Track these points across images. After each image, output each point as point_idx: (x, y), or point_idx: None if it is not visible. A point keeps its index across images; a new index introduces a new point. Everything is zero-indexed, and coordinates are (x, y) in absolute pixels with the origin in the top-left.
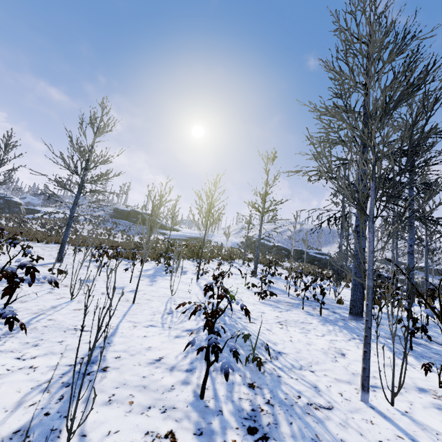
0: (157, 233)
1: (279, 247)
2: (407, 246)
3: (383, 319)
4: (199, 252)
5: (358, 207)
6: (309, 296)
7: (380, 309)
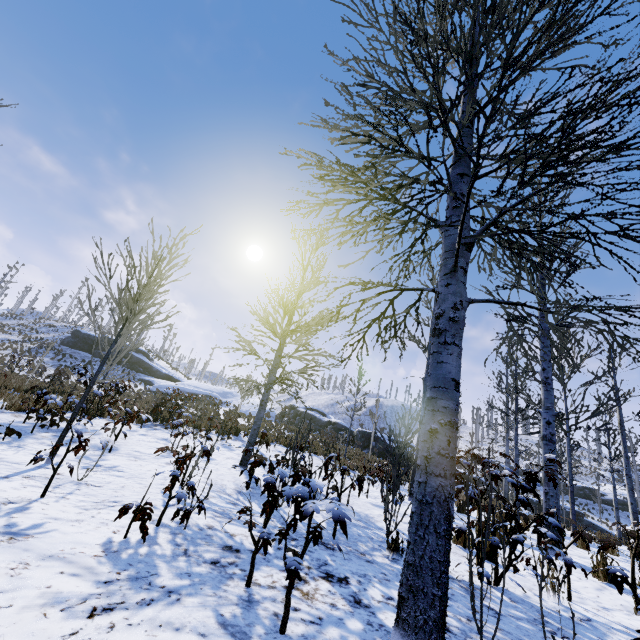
0: (137, 380)
1: (337, 425)
2: (542, 423)
3: (512, 638)
4: (175, 412)
5: (445, 268)
6: (329, 525)
7: (498, 579)
